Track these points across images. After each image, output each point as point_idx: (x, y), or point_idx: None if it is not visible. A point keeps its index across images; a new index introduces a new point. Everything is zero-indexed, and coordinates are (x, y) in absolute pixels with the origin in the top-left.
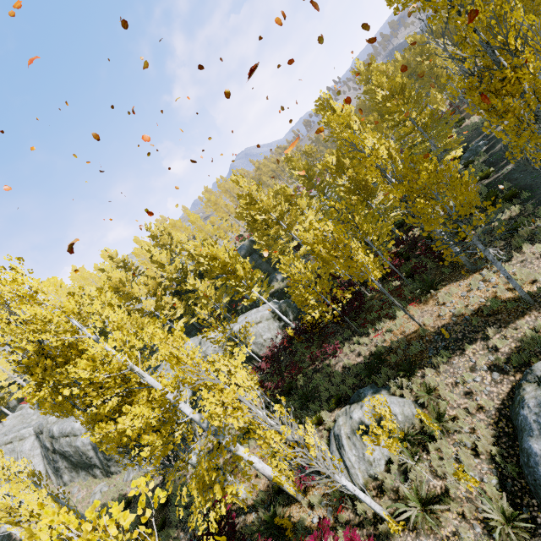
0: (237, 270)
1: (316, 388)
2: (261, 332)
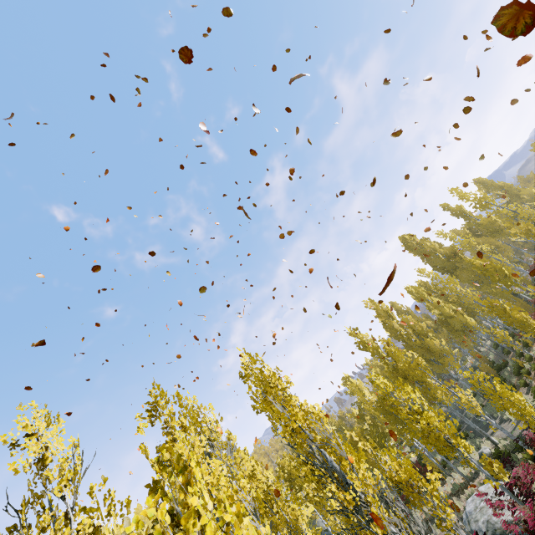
0: None
1: None
2: None
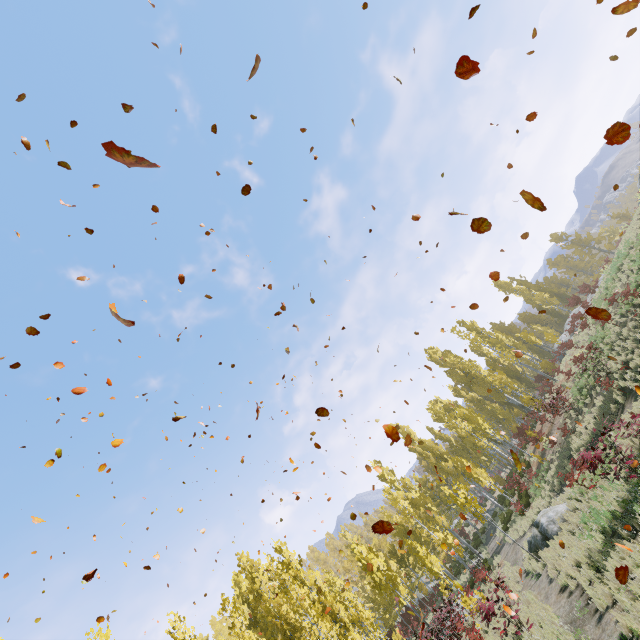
0: None
1: None
2: None
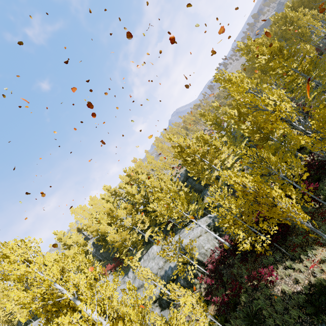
0: (179, 194)
1: (259, 309)
2: (202, 244)
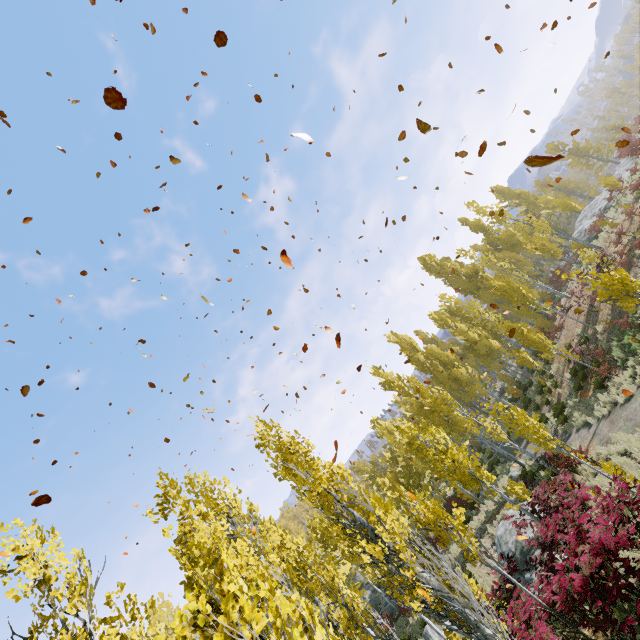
0: None
1: (412, 636)
2: None
